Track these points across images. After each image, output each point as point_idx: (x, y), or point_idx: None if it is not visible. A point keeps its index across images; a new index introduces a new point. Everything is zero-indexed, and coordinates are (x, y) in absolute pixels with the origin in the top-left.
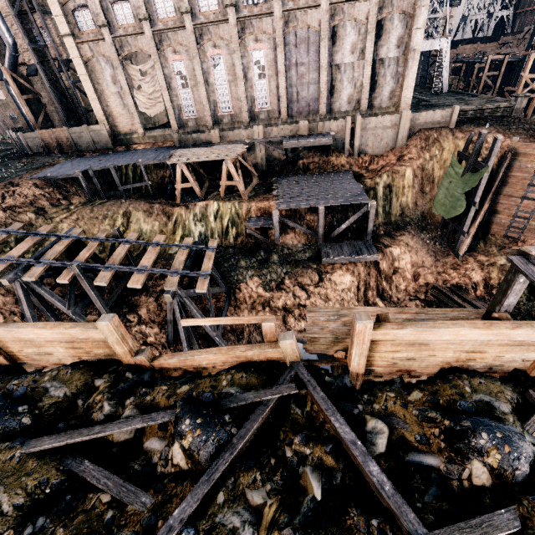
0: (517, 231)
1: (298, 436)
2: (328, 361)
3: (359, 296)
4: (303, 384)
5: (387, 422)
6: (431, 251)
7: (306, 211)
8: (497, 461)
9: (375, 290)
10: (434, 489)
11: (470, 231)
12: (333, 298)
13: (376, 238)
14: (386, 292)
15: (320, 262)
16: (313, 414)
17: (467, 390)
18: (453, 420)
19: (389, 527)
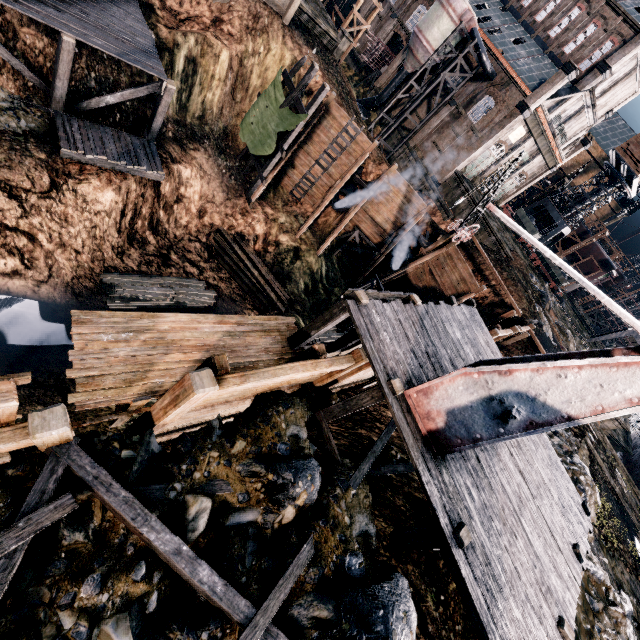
0: (301, 193)
1: (86, 587)
2: (120, 416)
3: (123, 225)
4: (85, 485)
5: (210, 492)
6: (225, 185)
7: (24, 21)
8: (304, 500)
9: (148, 220)
10: (252, 545)
11: (268, 179)
12: (79, 224)
13: (161, 141)
14: (162, 225)
15: (55, 151)
16: (105, 526)
17: (284, 427)
18: (276, 473)
19: (220, 629)
